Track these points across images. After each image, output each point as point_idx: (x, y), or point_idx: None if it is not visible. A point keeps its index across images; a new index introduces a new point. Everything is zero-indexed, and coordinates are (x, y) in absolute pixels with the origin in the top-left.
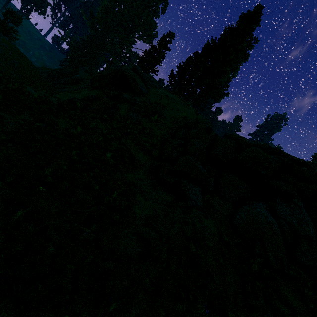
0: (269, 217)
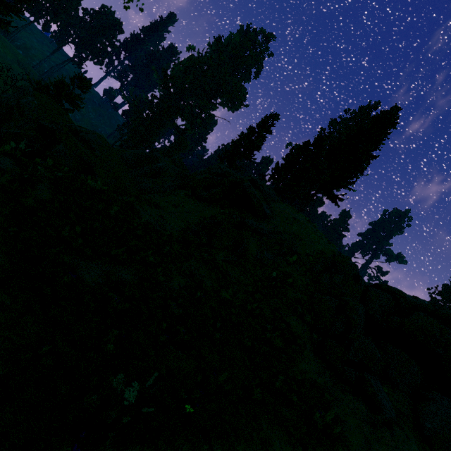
0: None
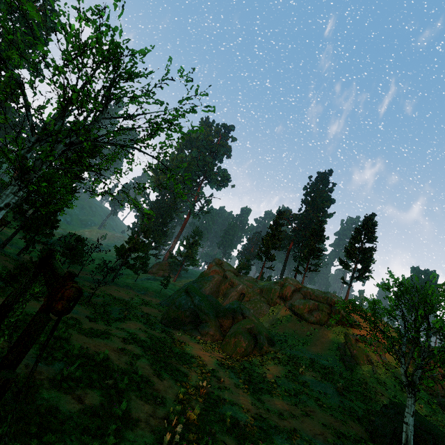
0: None
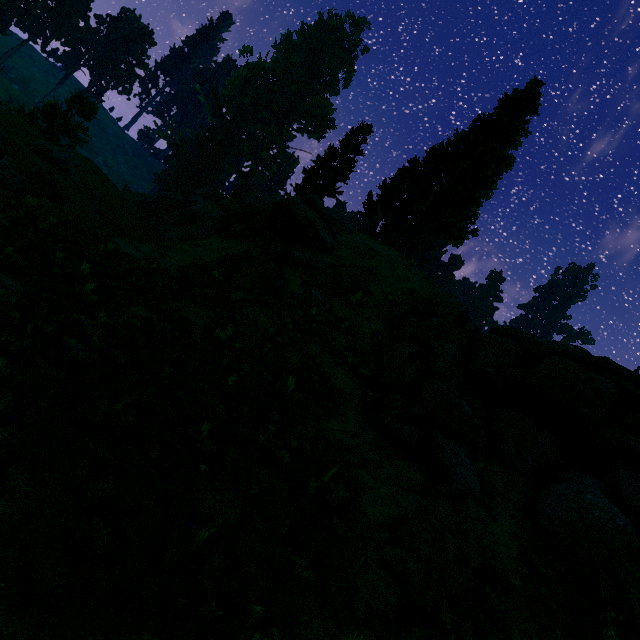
0: (618, 515)
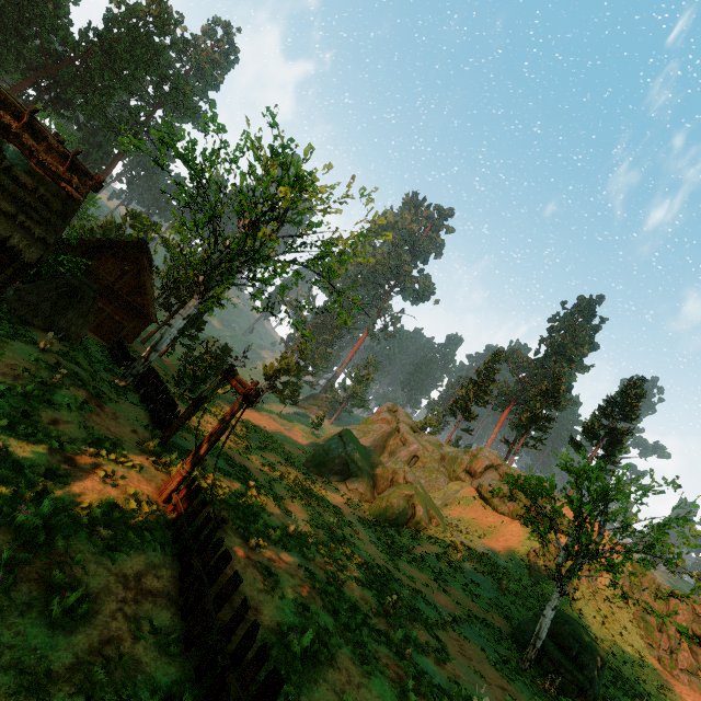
0: None
